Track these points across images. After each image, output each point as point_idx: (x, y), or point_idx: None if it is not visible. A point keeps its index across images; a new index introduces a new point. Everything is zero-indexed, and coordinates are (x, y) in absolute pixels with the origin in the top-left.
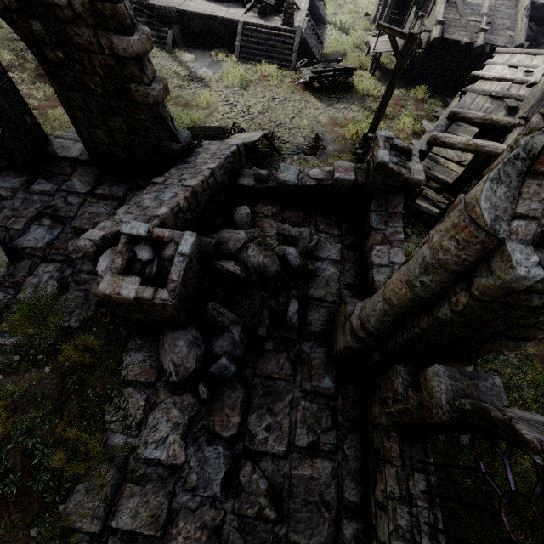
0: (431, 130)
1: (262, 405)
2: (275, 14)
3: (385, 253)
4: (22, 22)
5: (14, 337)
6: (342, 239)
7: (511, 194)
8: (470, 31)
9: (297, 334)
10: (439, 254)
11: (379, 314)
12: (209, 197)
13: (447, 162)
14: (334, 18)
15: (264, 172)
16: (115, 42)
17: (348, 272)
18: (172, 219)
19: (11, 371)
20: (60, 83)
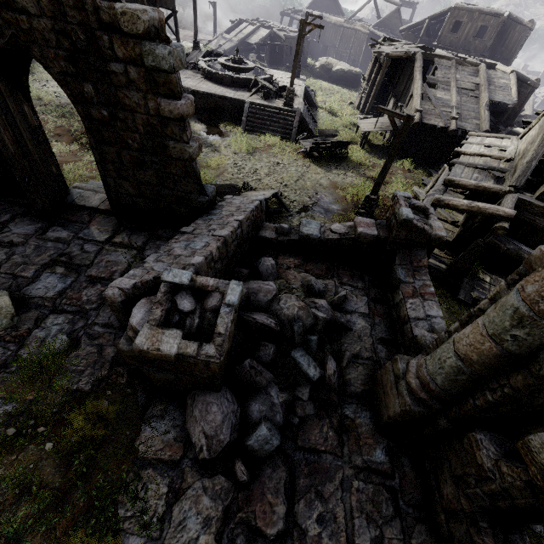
0: (431, 194)
1: (309, 487)
2: (277, 97)
3: (419, 306)
4: (74, 84)
5: (9, 403)
6: (367, 291)
7: None
8: (444, 118)
9: (337, 396)
10: (540, 305)
11: (449, 372)
12: (236, 248)
13: (442, 223)
14: (323, 104)
15: (286, 225)
16: (162, 104)
17: (379, 326)
18: (206, 268)
19: (1, 450)
20: (98, 138)
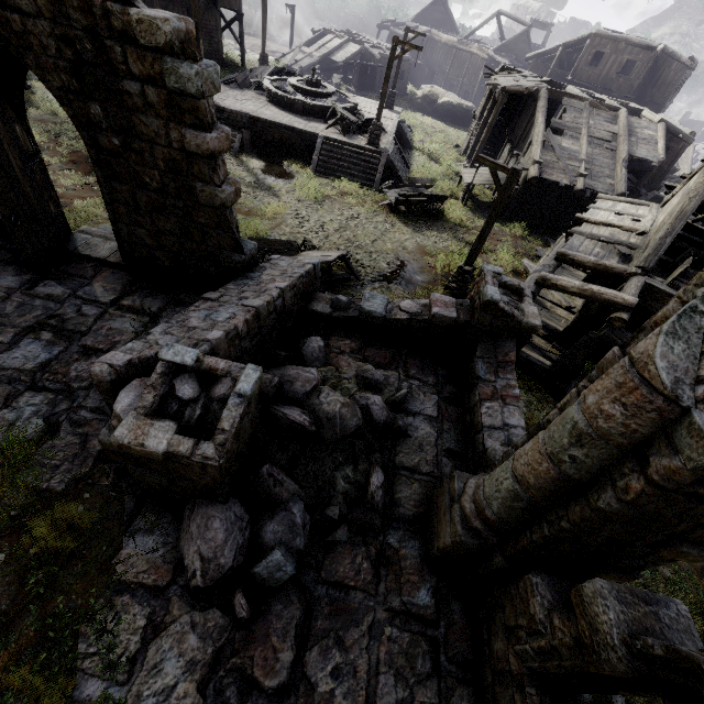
0: (538, 270)
1: (328, 631)
2: (360, 133)
3: (497, 412)
4: (79, 103)
5: None
6: (439, 389)
7: (691, 352)
8: (569, 174)
9: (380, 518)
10: (599, 421)
11: (506, 497)
12: (274, 322)
13: (554, 307)
14: (422, 145)
15: (344, 298)
16: (188, 136)
17: (448, 433)
18: (226, 346)
19: None
20: (107, 172)
